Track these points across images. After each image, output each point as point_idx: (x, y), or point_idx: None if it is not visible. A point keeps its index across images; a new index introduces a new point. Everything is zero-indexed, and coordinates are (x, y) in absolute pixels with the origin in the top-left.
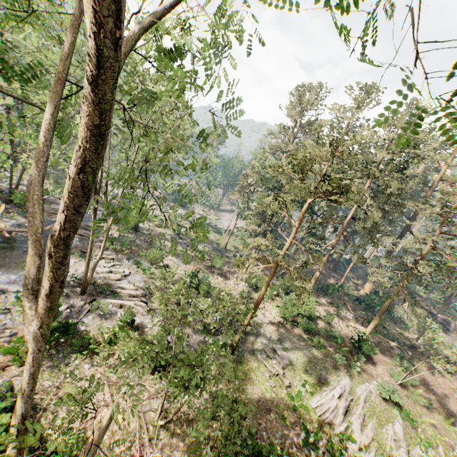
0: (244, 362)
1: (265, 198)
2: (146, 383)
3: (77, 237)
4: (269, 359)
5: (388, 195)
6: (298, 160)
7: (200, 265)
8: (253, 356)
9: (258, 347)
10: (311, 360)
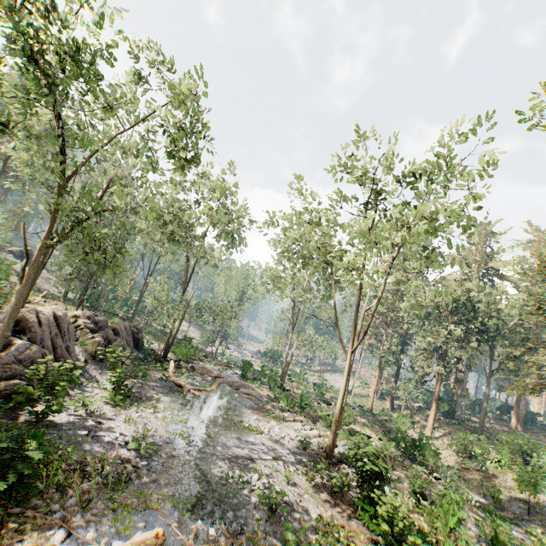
0: None
1: (410, 338)
2: None
3: (247, 397)
4: None
5: None
6: None
7: (376, 431)
8: None
9: None
10: None
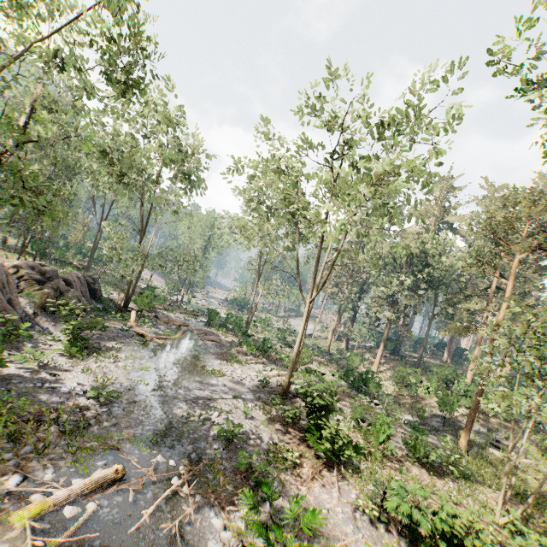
0: (488, 456)
1: (367, 286)
2: (439, 484)
3: (211, 343)
4: (503, 451)
5: (523, 261)
6: (497, 222)
7: (330, 368)
8: (485, 451)
9: (479, 440)
10: (539, 447)
